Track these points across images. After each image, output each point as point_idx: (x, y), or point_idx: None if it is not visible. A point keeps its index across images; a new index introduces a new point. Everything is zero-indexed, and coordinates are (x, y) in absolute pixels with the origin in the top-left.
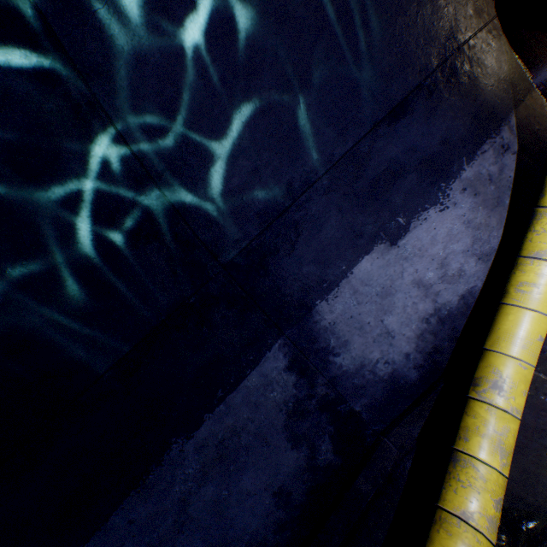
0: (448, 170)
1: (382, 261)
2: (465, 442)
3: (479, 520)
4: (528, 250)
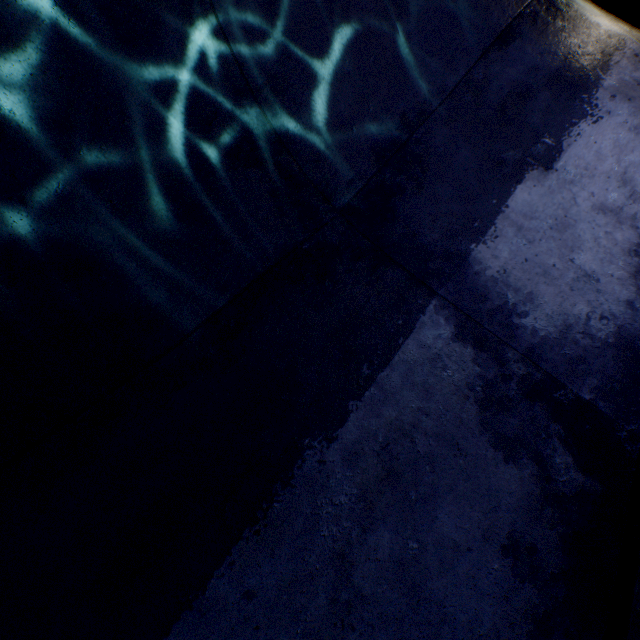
0: (584, 82)
1: (542, 189)
2: None
3: None
4: None
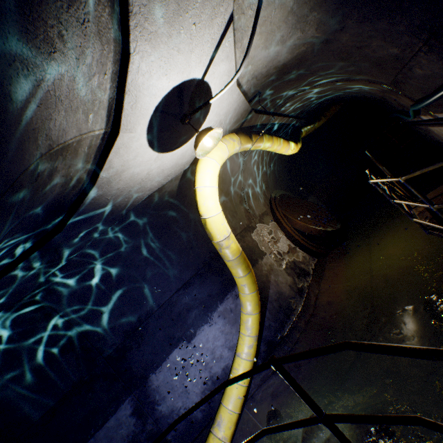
0: (211, 307)
1: (184, 351)
2: None
3: None
4: (237, 351)
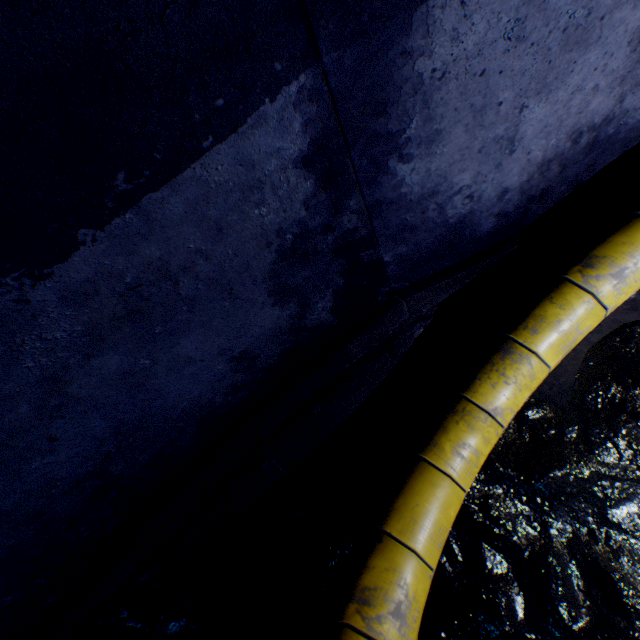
0: None
1: None
2: (531, 335)
3: (506, 417)
4: None
